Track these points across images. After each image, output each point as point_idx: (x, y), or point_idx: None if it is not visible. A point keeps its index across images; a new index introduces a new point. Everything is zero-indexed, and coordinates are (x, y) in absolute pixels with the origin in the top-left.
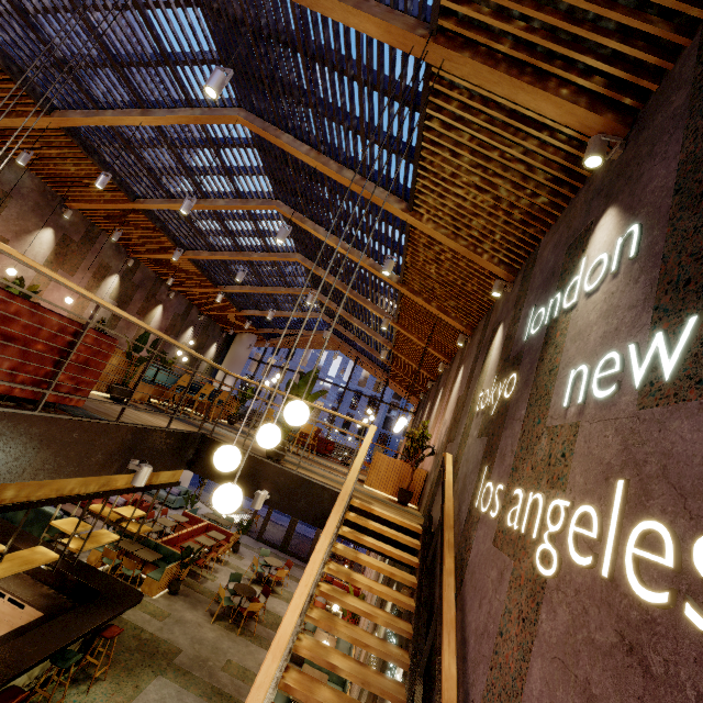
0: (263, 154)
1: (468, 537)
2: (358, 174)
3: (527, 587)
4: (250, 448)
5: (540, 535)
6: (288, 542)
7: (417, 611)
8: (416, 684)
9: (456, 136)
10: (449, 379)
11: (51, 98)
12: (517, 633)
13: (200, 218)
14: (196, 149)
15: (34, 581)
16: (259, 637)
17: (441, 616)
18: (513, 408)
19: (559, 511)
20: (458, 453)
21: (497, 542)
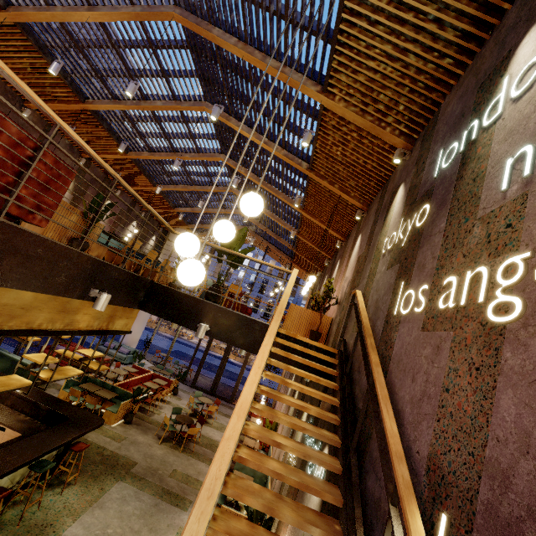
0: (195, 54)
1: (388, 339)
2: (279, 62)
3: (478, 342)
4: None
5: (488, 297)
6: (215, 387)
7: (342, 405)
8: (351, 454)
9: (375, 1)
10: (346, 250)
11: None
12: (471, 381)
13: (141, 120)
14: (136, 50)
15: (12, 411)
16: (197, 454)
17: (372, 397)
18: (429, 228)
19: (513, 268)
20: (365, 290)
21: (426, 327)
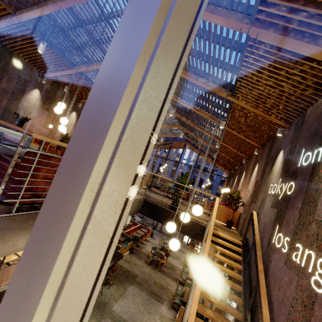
0: None
1: (269, 255)
2: (205, 79)
3: (306, 292)
4: (162, 203)
5: (313, 271)
6: (172, 233)
7: (244, 281)
8: (247, 314)
9: (261, 64)
10: (249, 168)
11: (73, 61)
12: (302, 310)
13: None
14: None
15: None
16: (166, 273)
17: (258, 289)
18: (293, 200)
19: None
20: (259, 210)
21: (286, 264)
